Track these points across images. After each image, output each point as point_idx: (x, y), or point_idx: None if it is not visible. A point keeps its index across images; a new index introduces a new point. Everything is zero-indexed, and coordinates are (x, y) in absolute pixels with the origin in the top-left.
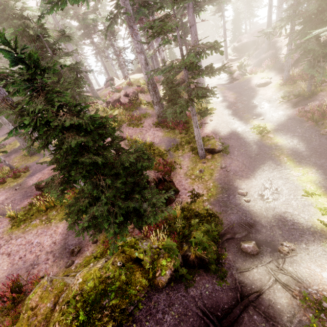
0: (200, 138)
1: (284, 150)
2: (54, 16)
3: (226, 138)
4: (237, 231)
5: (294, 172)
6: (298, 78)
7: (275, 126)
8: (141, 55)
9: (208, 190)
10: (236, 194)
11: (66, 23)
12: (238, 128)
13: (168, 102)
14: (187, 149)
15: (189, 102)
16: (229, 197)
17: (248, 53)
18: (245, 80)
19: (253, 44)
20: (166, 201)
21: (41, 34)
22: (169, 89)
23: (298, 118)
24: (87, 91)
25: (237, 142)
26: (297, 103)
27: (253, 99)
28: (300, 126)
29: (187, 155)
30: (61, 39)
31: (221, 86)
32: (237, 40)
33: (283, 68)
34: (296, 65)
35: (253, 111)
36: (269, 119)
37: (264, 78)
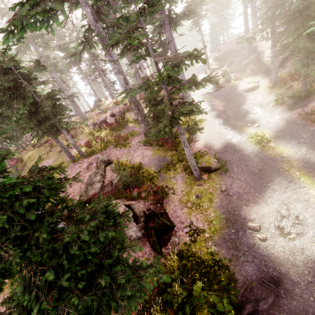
0: (191, 158)
1: (293, 162)
2: (37, 49)
3: (221, 152)
4: (260, 296)
5: (313, 191)
6: (288, 79)
7: (274, 133)
8: (120, 75)
9: (210, 223)
10: (246, 229)
11: (54, 54)
12: (233, 139)
13: (153, 120)
14: (179, 168)
15: (173, 122)
16: (237, 233)
17: (229, 61)
18: (231, 87)
19: (233, 52)
20: (160, 242)
21: (14, 66)
22: (152, 106)
23: (299, 122)
24: (76, 115)
25: (235, 156)
26: (293, 105)
27: (243, 105)
28: (304, 131)
29: (180, 176)
30: (36, 69)
31: (207, 95)
32: (217, 50)
33: (269, 70)
34: (282, 66)
35: (245, 117)
36: (265, 126)
37: (251, 82)
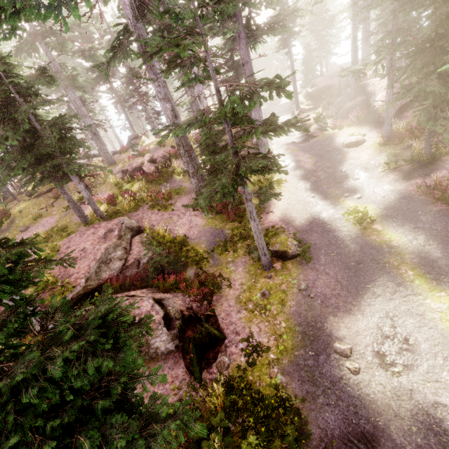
0: (260, 236)
1: (405, 255)
2: (48, 52)
3: (305, 231)
4: None
5: (431, 302)
6: (406, 135)
7: (381, 211)
8: (166, 103)
9: (278, 338)
10: (331, 352)
11: (76, 63)
12: (323, 212)
13: (210, 174)
14: (241, 249)
15: (236, 181)
16: (317, 358)
17: (327, 101)
18: (326, 137)
19: (332, 89)
20: (201, 361)
21: (4, 72)
22: (210, 153)
23: (417, 197)
24: (100, 154)
25: (324, 238)
26: (410, 173)
27: (341, 165)
28: (423, 212)
29: (242, 261)
30: (39, 80)
31: (292, 146)
32: (311, 84)
33: (380, 120)
34: (399, 116)
35: (342, 183)
36: (369, 198)
37: (354, 134)
